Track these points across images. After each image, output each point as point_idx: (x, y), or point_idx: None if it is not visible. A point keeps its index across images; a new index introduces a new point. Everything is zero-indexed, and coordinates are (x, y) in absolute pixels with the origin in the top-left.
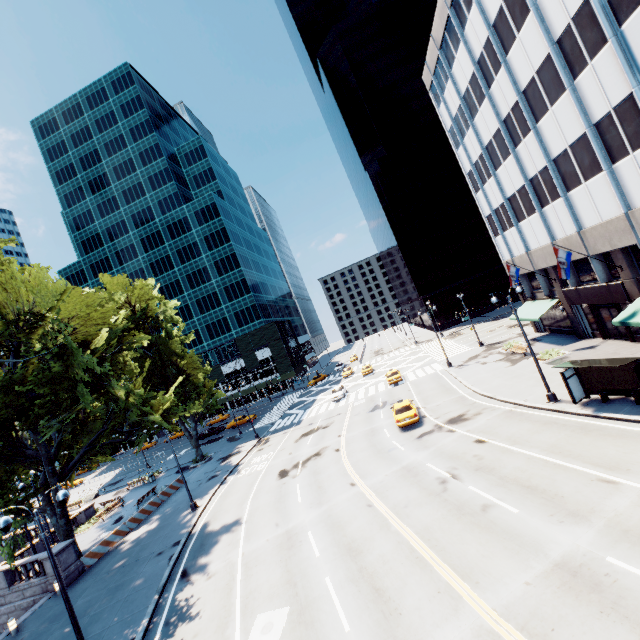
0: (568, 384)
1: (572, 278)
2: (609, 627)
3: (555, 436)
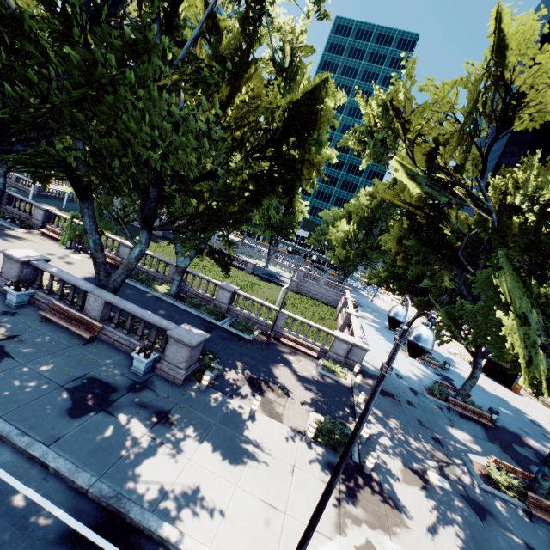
0: None
1: None
2: None
3: None
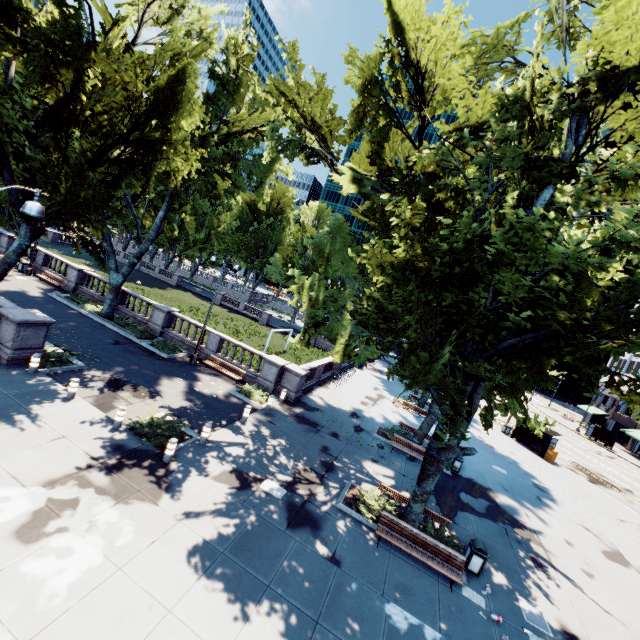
0: (588, 428)
1: (622, 410)
2: (570, 443)
3: (573, 434)
